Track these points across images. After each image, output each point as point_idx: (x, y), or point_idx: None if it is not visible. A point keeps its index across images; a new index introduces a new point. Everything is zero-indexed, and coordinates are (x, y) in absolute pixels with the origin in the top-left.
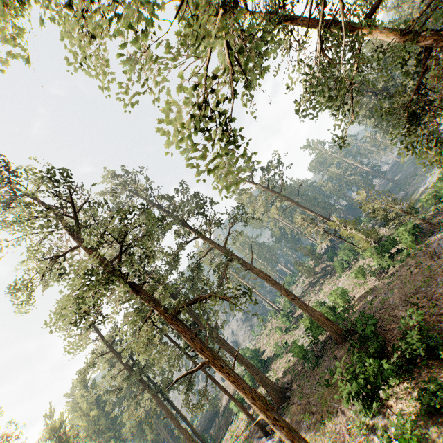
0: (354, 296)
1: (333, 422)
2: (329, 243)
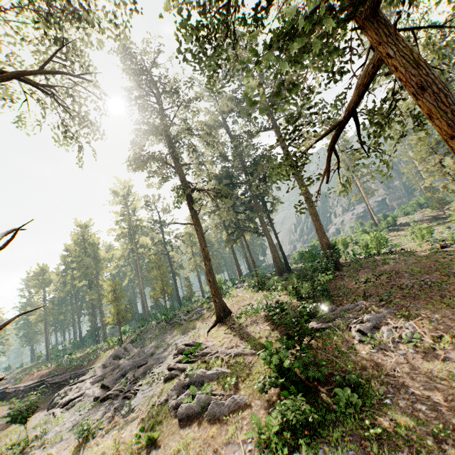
0: (401, 249)
1: (262, 293)
2: (428, 183)
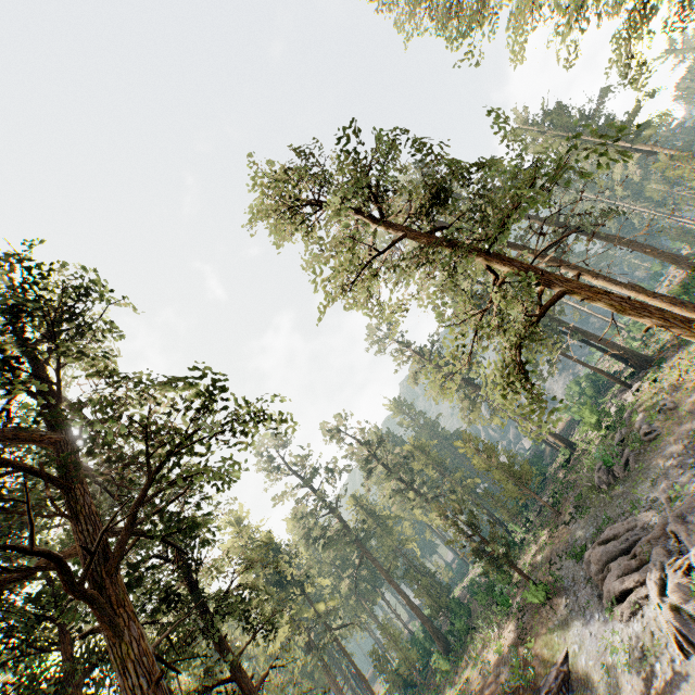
0: None
1: None
2: None
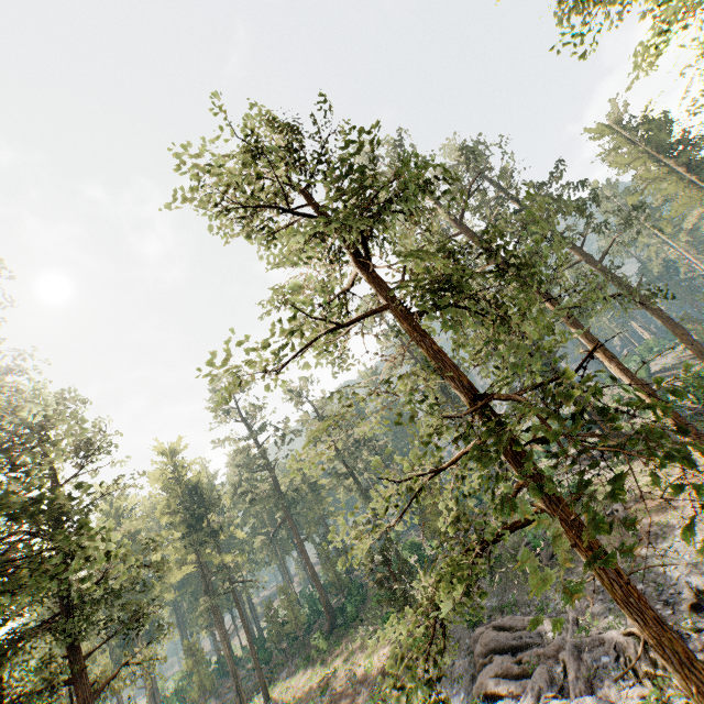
0: None
1: None
2: None
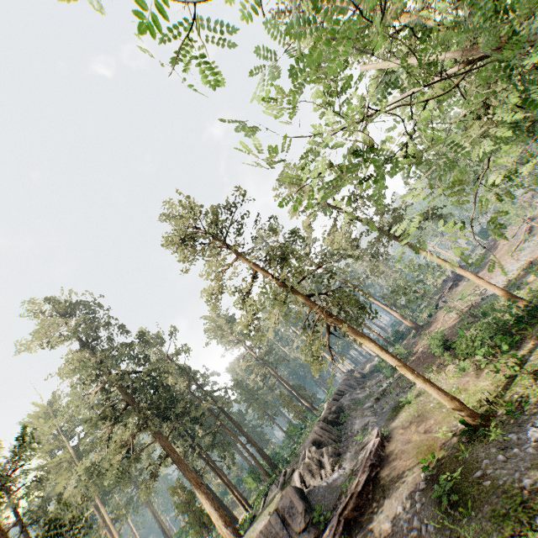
0: None
1: None
2: None
